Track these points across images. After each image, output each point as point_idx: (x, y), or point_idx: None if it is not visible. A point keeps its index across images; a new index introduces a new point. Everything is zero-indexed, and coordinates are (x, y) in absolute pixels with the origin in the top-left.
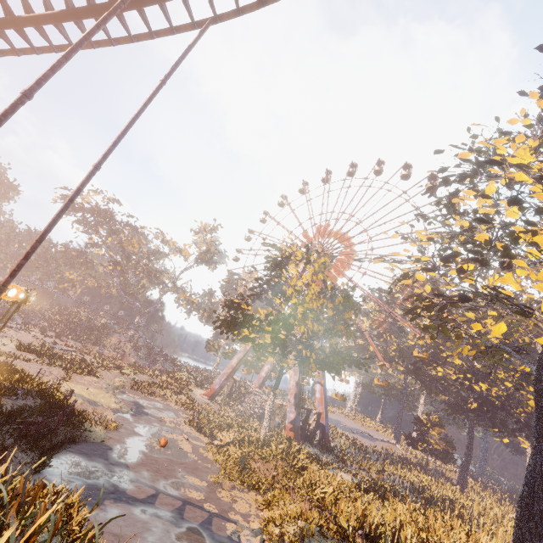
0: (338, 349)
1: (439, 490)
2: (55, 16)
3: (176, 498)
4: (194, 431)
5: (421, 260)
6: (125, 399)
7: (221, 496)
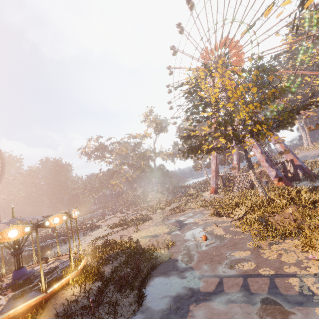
0: (282, 108)
1: None
2: None
3: (235, 277)
4: (218, 218)
5: None
6: (171, 222)
7: (266, 257)
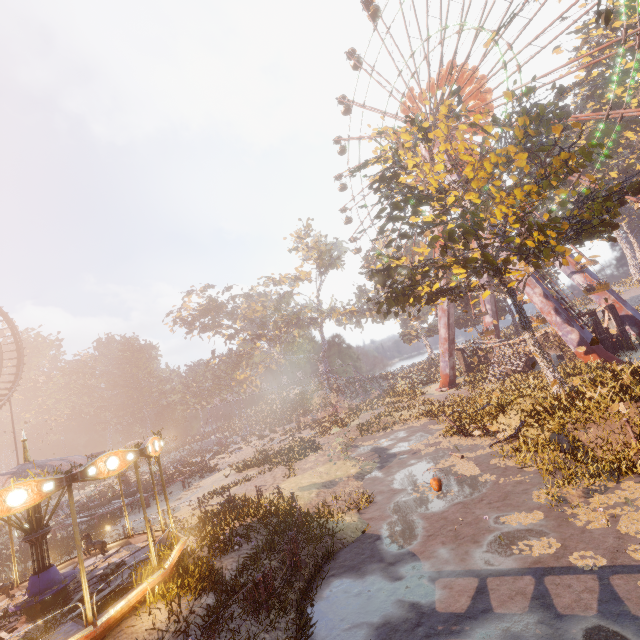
0: (587, 191)
1: None
2: None
3: (516, 574)
4: (462, 439)
5: None
6: (362, 452)
7: (582, 524)
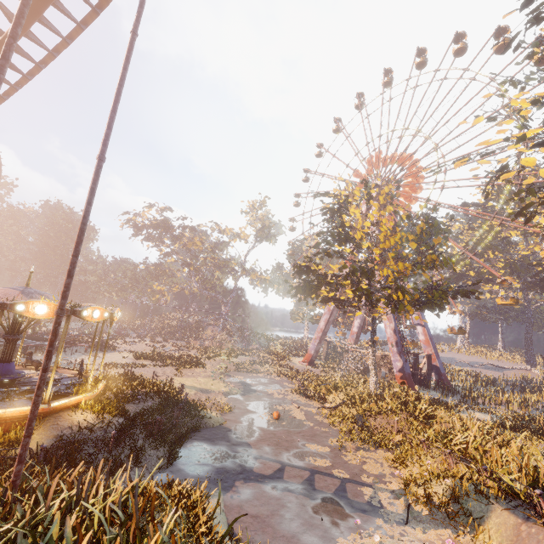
0: (435, 283)
1: None
2: None
3: (302, 469)
4: (303, 398)
5: (526, 136)
6: (233, 381)
7: (347, 460)
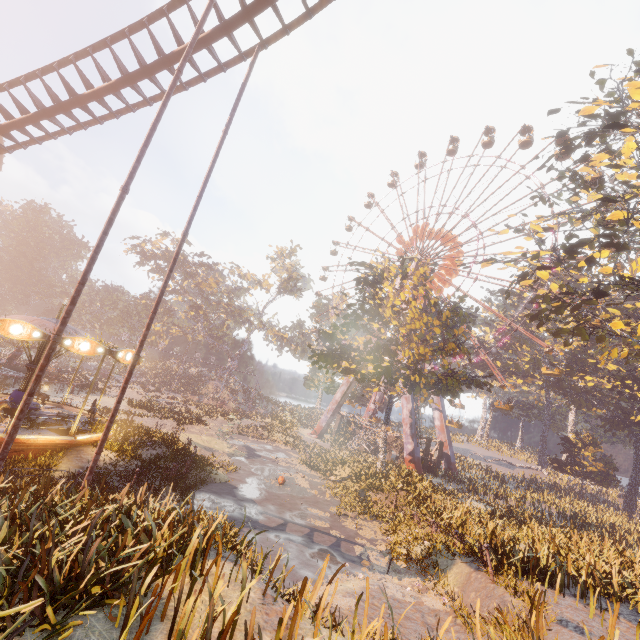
0: (450, 371)
1: (597, 516)
2: (113, 86)
3: (303, 526)
4: (308, 469)
5: (539, 255)
6: (236, 444)
7: (345, 525)
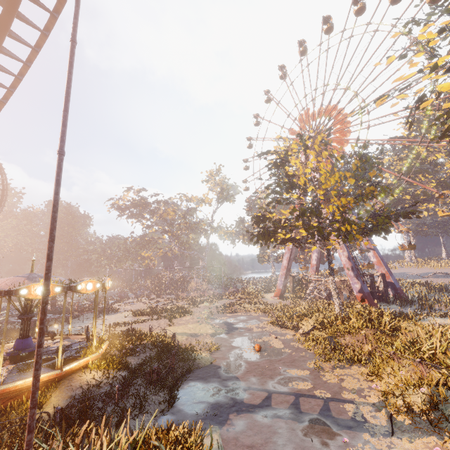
0: (377, 210)
1: None
2: None
3: (287, 394)
4: (279, 328)
5: (438, 64)
6: (217, 323)
7: (326, 379)
